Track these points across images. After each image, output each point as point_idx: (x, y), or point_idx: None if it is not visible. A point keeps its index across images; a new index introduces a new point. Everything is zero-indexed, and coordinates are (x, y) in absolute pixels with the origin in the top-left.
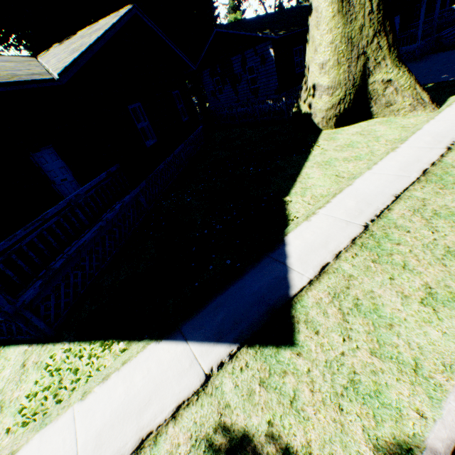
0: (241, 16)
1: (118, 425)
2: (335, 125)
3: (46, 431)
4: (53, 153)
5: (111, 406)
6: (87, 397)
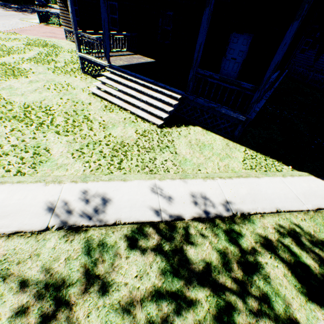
0: None
1: (312, 196)
2: None
3: (270, 179)
4: (247, 40)
5: (303, 188)
6: (285, 177)
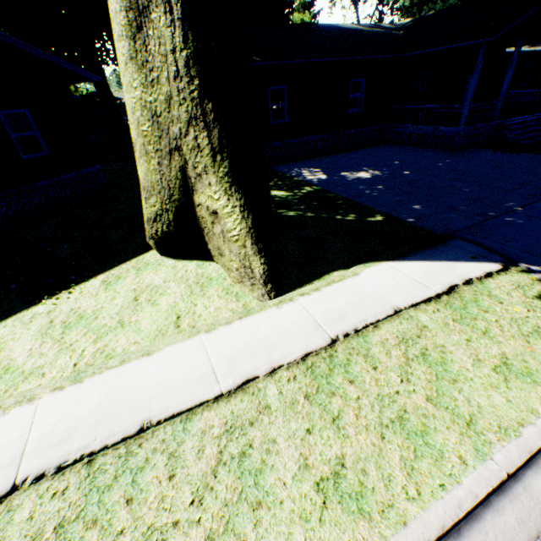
0: (311, 19)
1: None
2: (161, 250)
3: None
4: None
5: None
6: None
